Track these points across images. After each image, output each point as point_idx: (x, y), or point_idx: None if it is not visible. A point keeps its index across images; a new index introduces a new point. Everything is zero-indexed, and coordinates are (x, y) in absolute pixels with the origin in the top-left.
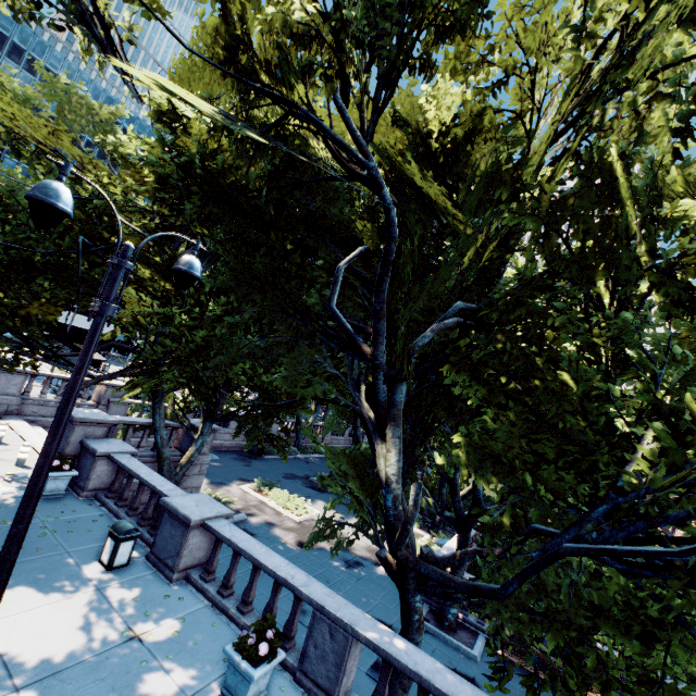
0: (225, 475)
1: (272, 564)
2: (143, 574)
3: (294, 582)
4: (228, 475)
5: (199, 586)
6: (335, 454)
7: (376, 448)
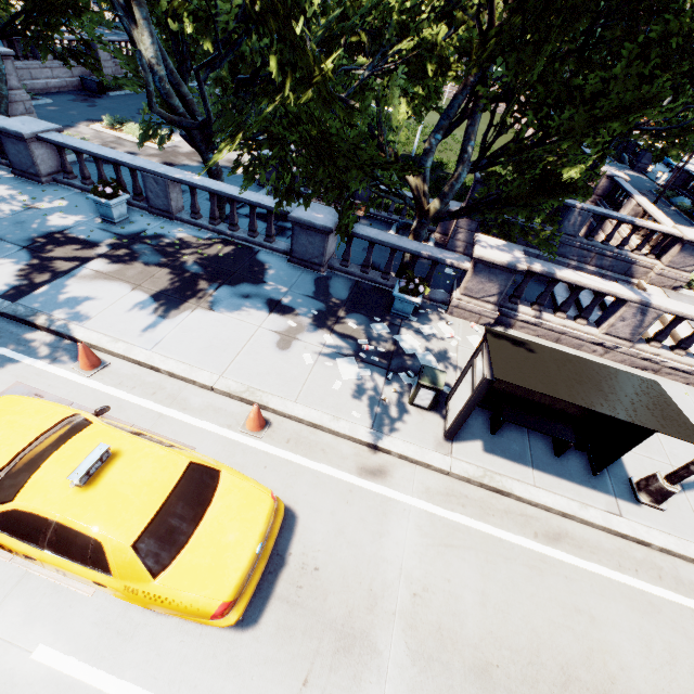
0: (69, 119)
1: (104, 153)
2: (17, 183)
3: (122, 160)
4: (73, 118)
5: (67, 183)
6: (129, 57)
7: (134, 35)
